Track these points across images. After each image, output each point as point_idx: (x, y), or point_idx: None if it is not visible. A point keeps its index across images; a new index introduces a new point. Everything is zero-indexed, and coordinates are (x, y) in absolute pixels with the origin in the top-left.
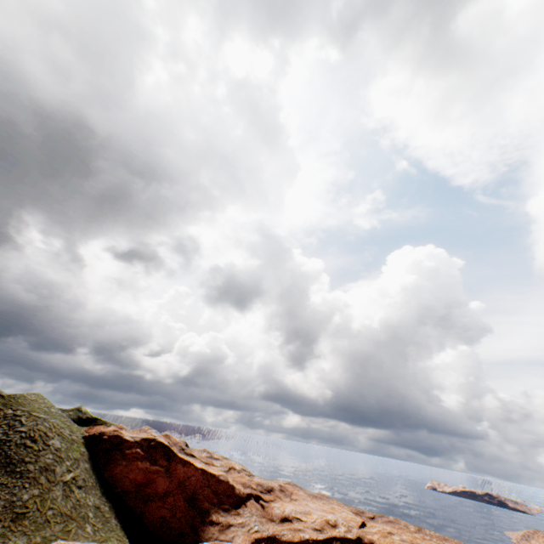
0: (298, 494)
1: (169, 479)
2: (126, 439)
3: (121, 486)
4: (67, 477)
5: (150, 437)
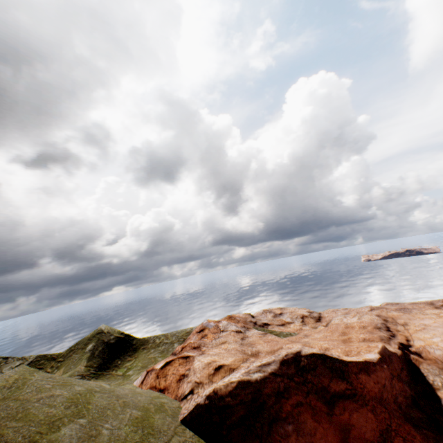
0: (397, 316)
1: (369, 409)
2: (257, 381)
3: None
4: None
5: (287, 354)
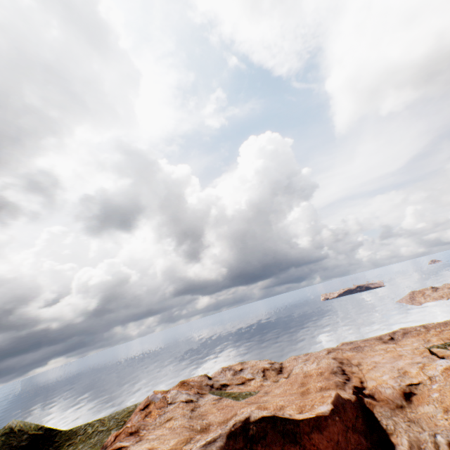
0: (351, 356)
1: None
2: None
3: None
4: None
5: (235, 424)
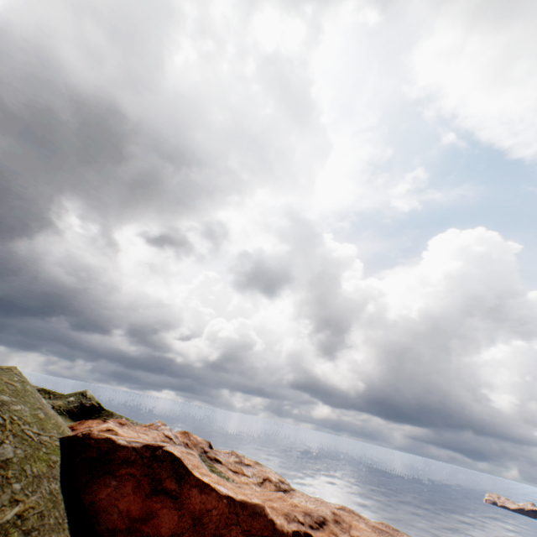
0: (359, 527)
1: (178, 513)
2: (120, 444)
3: (106, 521)
4: (6, 515)
5: (155, 443)
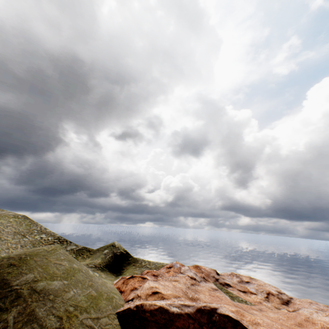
0: None
1: None
2: (173, 313)
3: None
4: None
5: (205, 306)
